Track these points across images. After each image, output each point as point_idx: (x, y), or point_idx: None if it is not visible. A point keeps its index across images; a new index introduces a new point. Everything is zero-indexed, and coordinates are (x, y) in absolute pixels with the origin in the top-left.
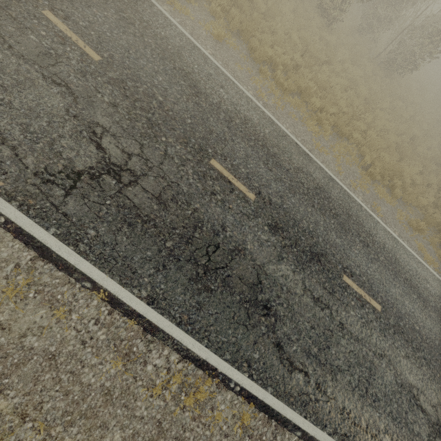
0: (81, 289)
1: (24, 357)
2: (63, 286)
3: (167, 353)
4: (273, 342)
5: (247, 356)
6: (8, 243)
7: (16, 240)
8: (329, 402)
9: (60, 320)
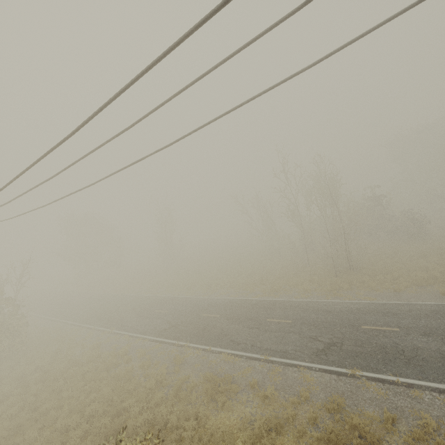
0: None
1: None
2: None
3: None
4: None
5: None
6: None
7: None
8: None
9: None
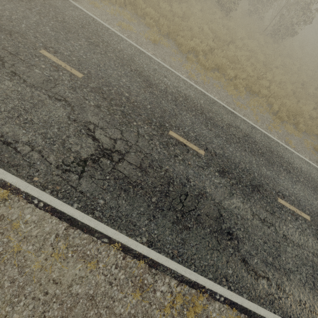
0: (101, 244)
1: (74, 301)
2: (89, 244)
3: (168, 280)
4: (240, 259)
5: (223, 273)
6: (48, 220)
7: (52, 217)
8: (289, 298)
9: (92, 270)
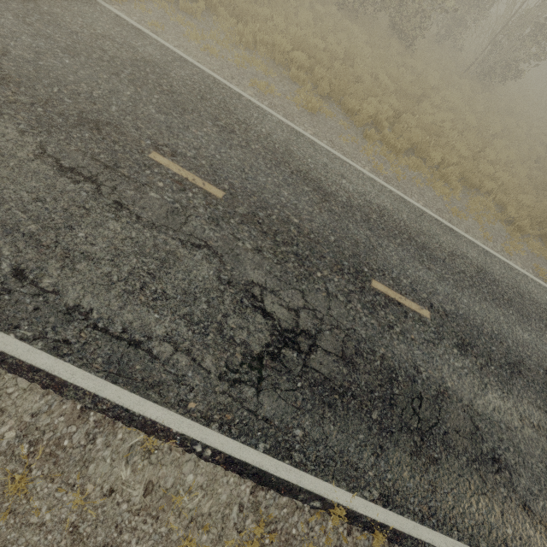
0: (311, 511)
1: None
2: (293, 515)
3: None
4: (519, 505)
5: (500, 535)
6: (222, 480)
7: (228, 472)
8: None
9: None
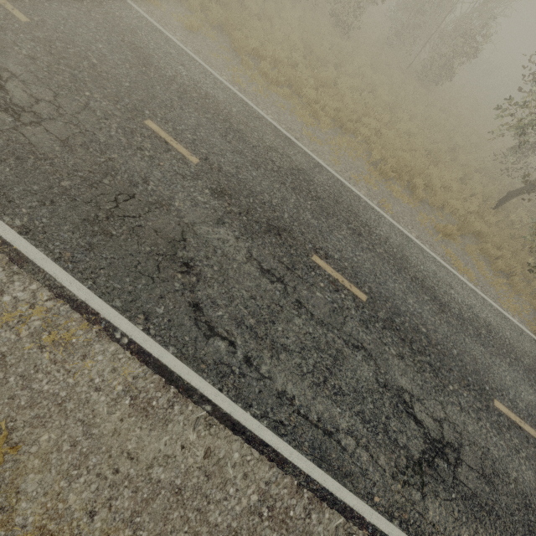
0: None
1: None
2: None
3: (36, 288)
4: (189, 302)
5: (146, 308)
6: None
7: None
8: (262, 381)
9: None
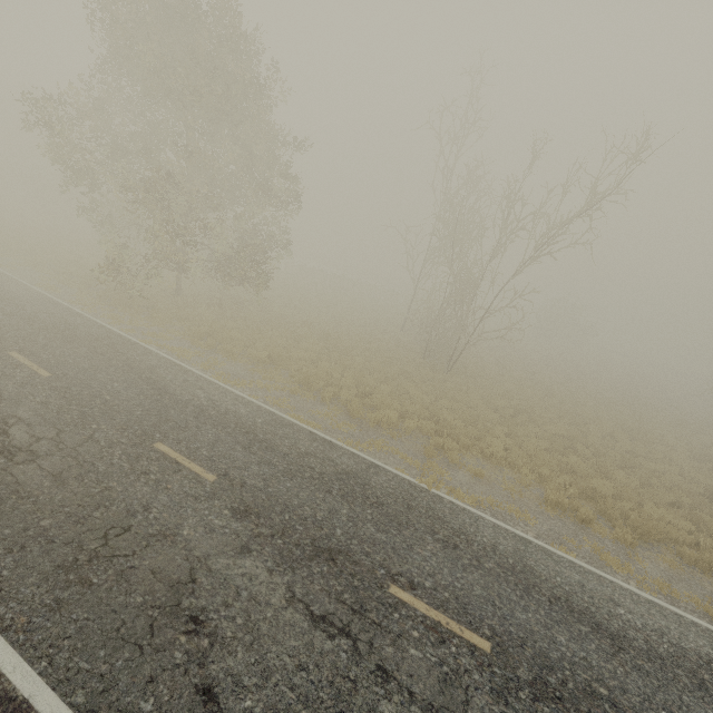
0: None
1: None
2: None
3: None
4: None
5: None
6: None
7: None
8: None
9: None
